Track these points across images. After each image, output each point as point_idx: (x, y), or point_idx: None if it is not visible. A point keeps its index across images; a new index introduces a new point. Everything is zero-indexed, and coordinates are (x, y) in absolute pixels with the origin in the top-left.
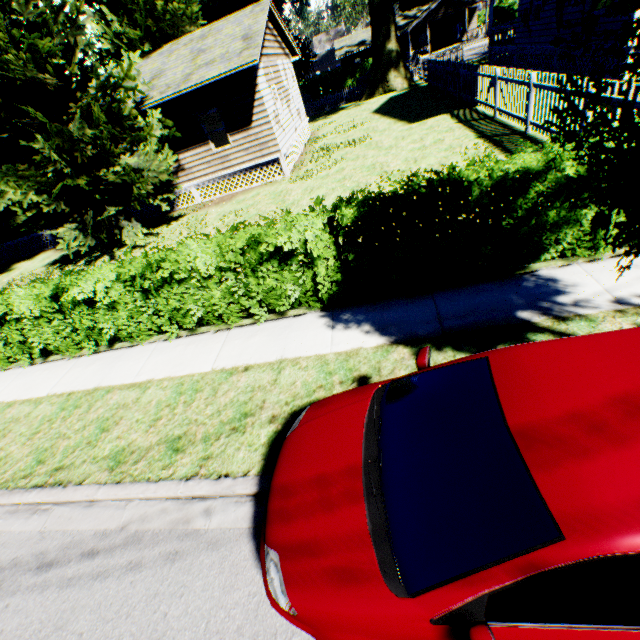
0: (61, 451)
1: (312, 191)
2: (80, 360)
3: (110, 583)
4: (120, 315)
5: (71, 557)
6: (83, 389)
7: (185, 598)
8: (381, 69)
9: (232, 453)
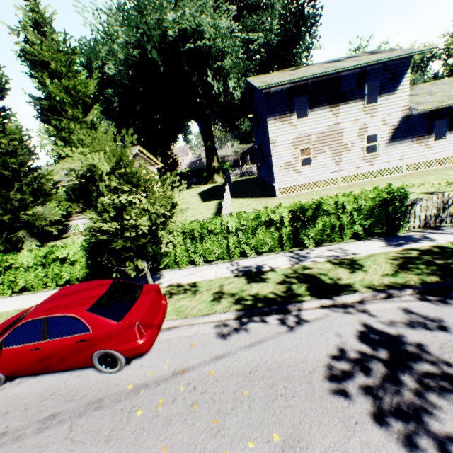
0: None
1: None
2: None
3: None
4: None
5: None
6: None
7: None
8: (210, 173)
9: None
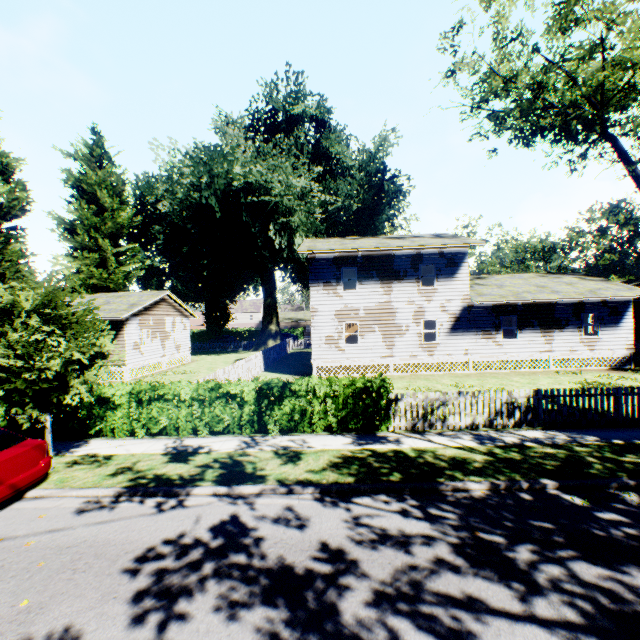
0: None
1: None
2: None
3: None
4: None
5: None
6: None
7: None
8: (265, 336)
9: None
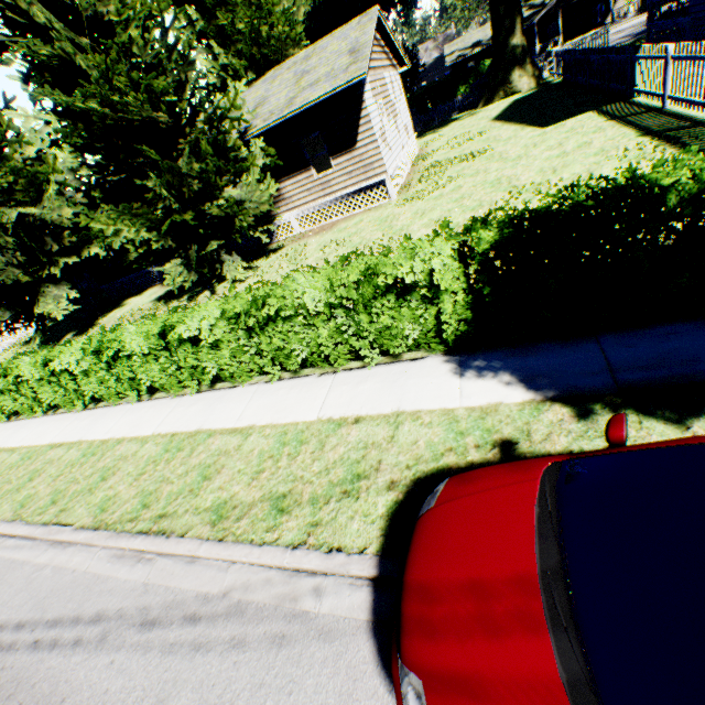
0: (164, 496)
1: (423, 214)
2: (183, 399)
3: (212, 659)
4: (223, 354)
5: (173, 618)
6: (185, 430)
7: (294, 697)
8: (502, 69)
9: (344, 522)
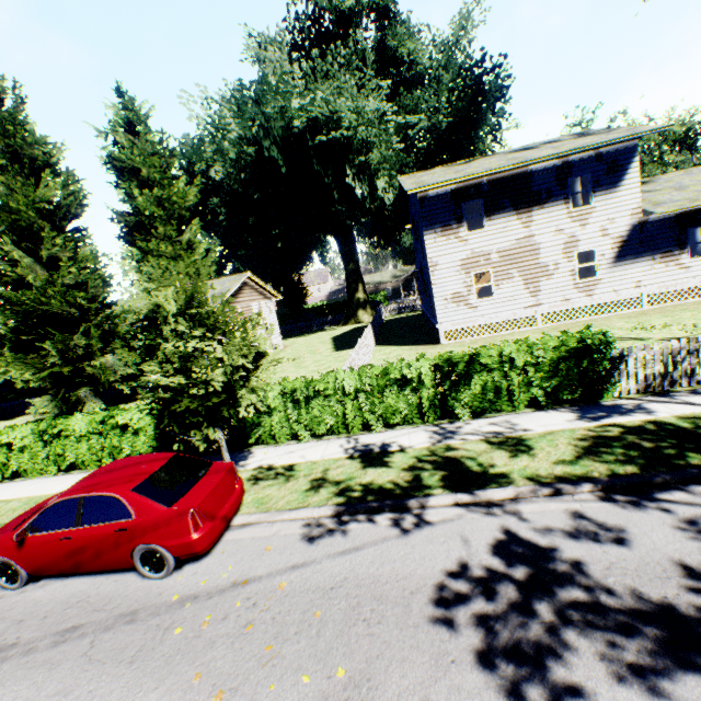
0: None
1: None
2: None
3: None
4: (25, 455)
5: None
6: None
7: None
8: (353, 308)
9: None
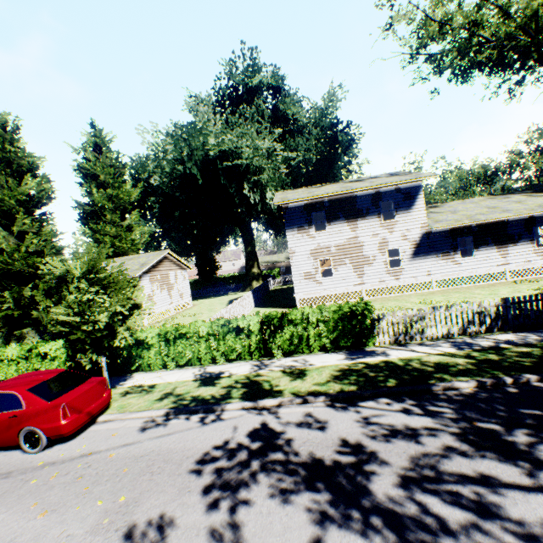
0: None
1: None
2: None
3: None
4: None
5: None
6: None
7: None
8: (249, 279)
9: None
